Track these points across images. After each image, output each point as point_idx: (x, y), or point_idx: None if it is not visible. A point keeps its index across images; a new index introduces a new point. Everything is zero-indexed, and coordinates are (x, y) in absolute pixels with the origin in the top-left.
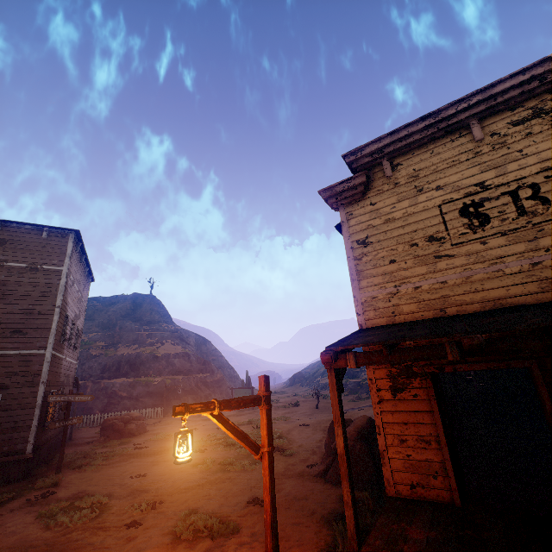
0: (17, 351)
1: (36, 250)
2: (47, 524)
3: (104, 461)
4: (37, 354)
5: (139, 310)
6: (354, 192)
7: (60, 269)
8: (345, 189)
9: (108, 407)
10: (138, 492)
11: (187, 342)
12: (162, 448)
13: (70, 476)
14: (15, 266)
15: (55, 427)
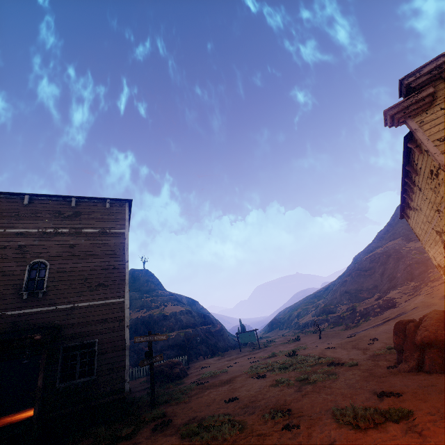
0: (103, 301)
1: (103, 218)
2: (203, 440)
3: (184, 394)
4: (118, 302)
5: (137, 283)
6: (423, 103)
7: (123, 231)
8: (412, 102)
9: (138, 362)
10: (251, 408)
11: (183, 303)
12: (222, 380)
13: (167, 408)
14: (90, 232)
15: (144, 365)
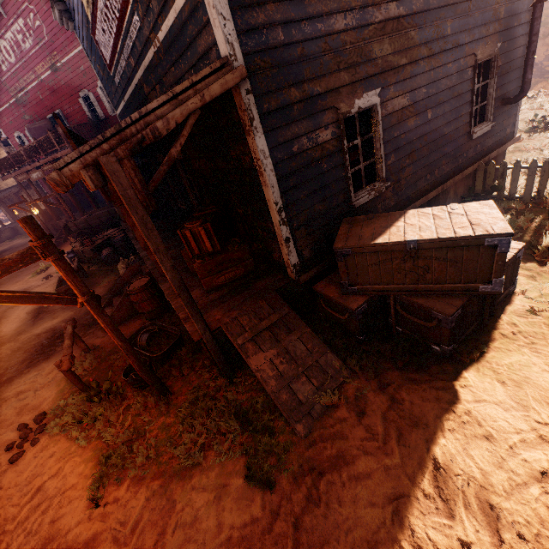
0: None
1: None
2: None
3: None
4: None
5: None
6: None
7: None
8: None
9: None
10: None
11: None
12: None
13: None
14: None
15: None
